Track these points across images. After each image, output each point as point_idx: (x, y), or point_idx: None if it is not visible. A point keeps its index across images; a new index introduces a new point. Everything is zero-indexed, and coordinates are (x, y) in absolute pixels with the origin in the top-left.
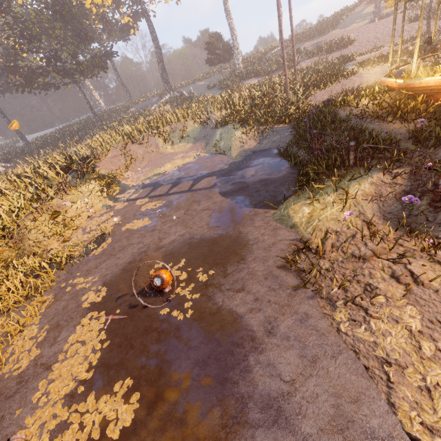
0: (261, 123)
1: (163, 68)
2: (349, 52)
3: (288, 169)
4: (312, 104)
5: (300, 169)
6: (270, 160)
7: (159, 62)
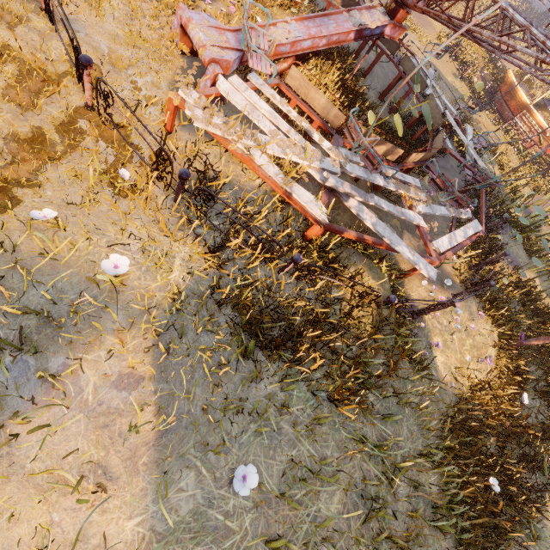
0: None
1: None
2: None
3: None
4: None
5: None
6: None
7: None
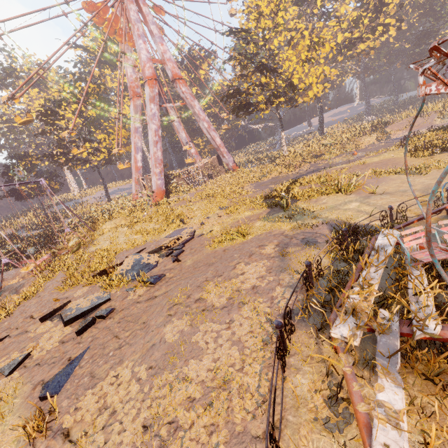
0: None
1: None
2: None
3: None
4: None
5: None
6: None
7: None
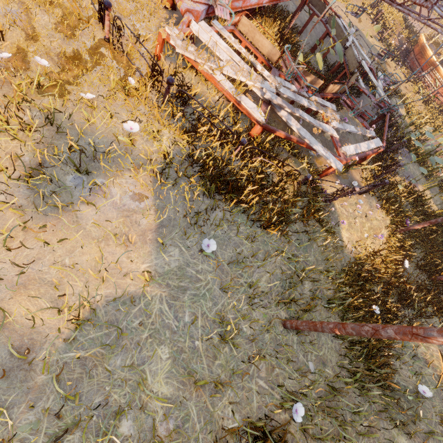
0: None
1: None
2: None
3: None
4: None
5: None
6: None
7: None
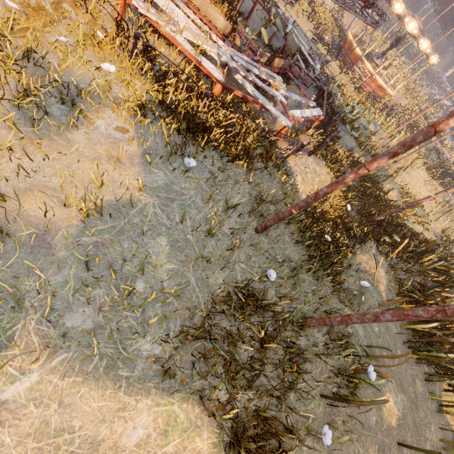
0: None
1: None
2: None
3: None
4: None
5: None
6: None
7: None
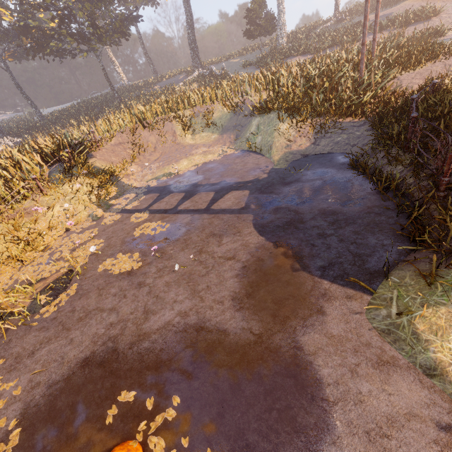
0: (319, 114)
1: (193, 39)
2: (433, 26)
3: (372, 196)
4: (398, 90)
5: (396, 200)
6: (335, 173)
7: (189, 31)
